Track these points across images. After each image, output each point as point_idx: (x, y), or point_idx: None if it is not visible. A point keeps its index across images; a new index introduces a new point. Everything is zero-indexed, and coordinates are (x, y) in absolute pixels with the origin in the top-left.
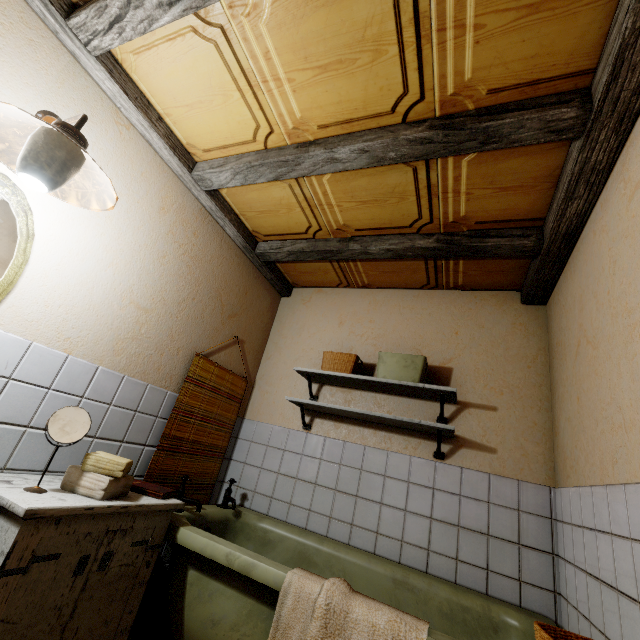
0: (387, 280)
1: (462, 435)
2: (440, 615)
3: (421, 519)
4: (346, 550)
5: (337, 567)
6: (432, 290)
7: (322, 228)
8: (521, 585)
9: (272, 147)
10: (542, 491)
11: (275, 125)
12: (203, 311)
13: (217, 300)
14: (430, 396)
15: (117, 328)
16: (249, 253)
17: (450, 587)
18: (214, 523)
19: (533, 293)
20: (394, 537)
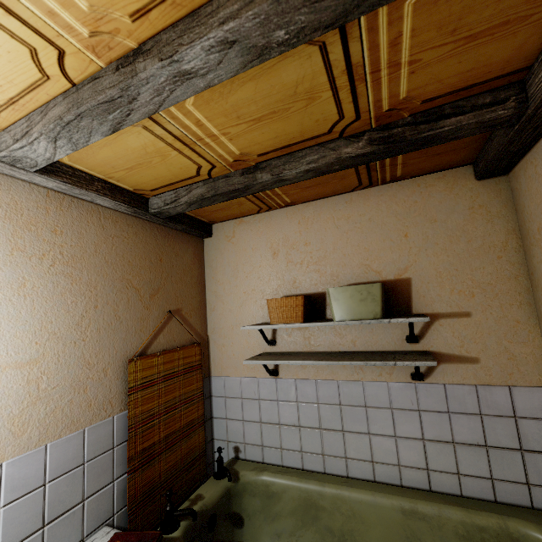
0: (312, 193)
1: (437, 350)
2: (457, 538)
3: (413, 442)
4: (348, 490)
5: (344, 508)
6: (365, 189)
7: (215, 165)
8: (530, 488)
9: (81, 79)
10: (537, 393)
11: (57, 38)
12: (115, 311)
13: (128, 289)
14: None
15: (1, 408)
16: (143, 216)
17: (461, 509)
18: (216, 505)
19: (494, 167)
20: (390, 463)
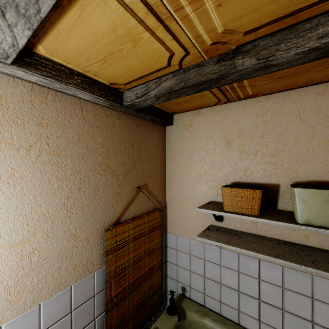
0: (280, 85)
1: None
2: None
3: None
4: None
5: None
6: None
7: (189, 51)
8: None
9: None
10: None
11: None
12: (96, 191)
13: (106, 171)
14: None
15: None
16: (118, 108)
17: None
18: None
19: None
20: None
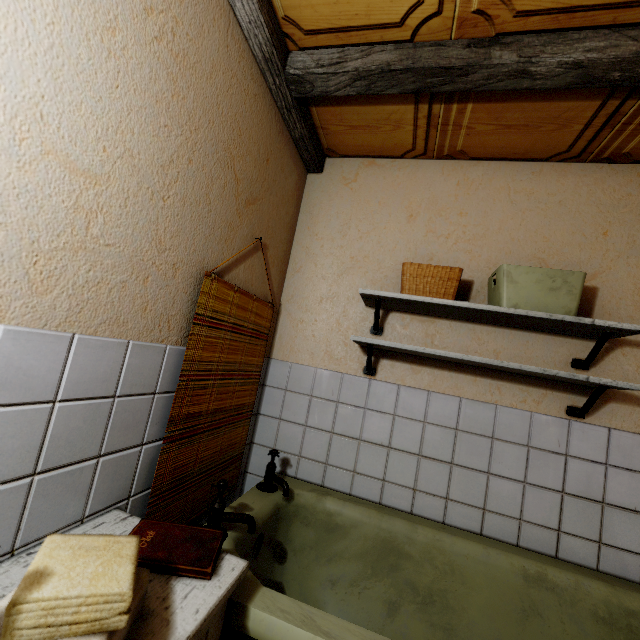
0: (499, 143)
1: None
2: (594, 620)
3: (548, 493)
4: (451, 538)
5: (441, 560)
6: (564, 163)
7: (443, 8)
8: None
9: None
10: None
11: None
12: (207, 189)
13: (228, 168)
14: (573, 332)
15: (22, 223)
16: (273, 75)
17: (605, 585)
18: (265, 523)
19: None
20: (509, 515)
